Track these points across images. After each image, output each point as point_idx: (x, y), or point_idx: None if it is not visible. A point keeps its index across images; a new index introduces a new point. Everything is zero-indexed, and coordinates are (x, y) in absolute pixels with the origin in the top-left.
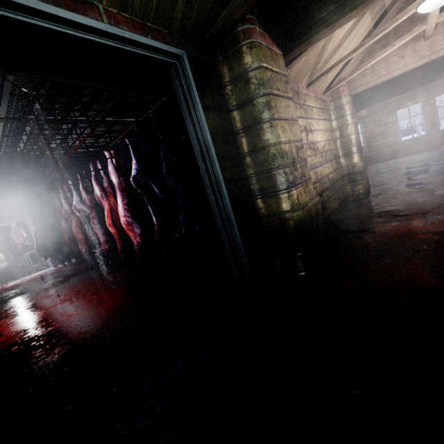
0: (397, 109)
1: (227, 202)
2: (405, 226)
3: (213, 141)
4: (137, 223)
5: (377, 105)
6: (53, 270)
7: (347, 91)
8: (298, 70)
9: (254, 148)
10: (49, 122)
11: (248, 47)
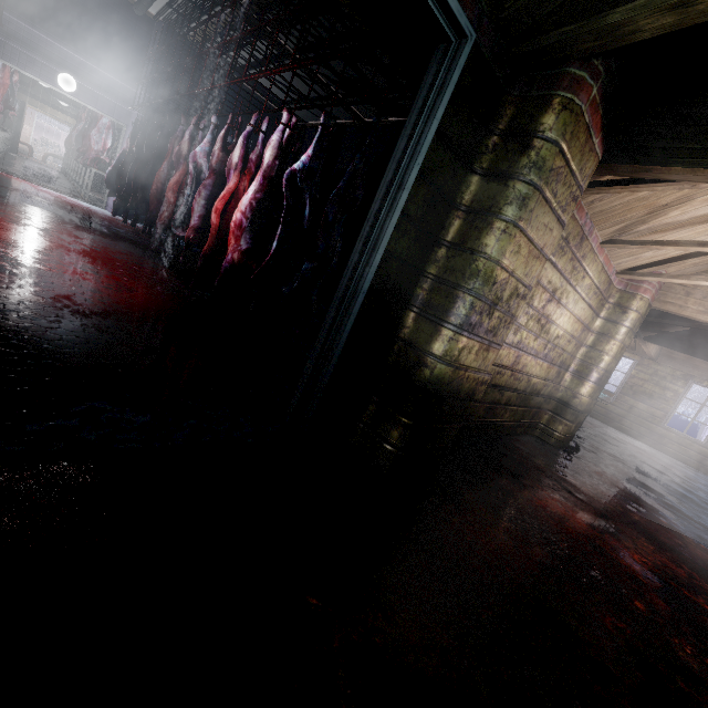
0: (697, 382)
1: (368, 275)
2: (567, 509)
3: (416, 186)
4: (251, 234)
5: (676, 355)
6: (107, 216)
7: (650, 296)
8: (609, 208)
9: (462, 244)
10: (252, 24)
11: (562, 104)
